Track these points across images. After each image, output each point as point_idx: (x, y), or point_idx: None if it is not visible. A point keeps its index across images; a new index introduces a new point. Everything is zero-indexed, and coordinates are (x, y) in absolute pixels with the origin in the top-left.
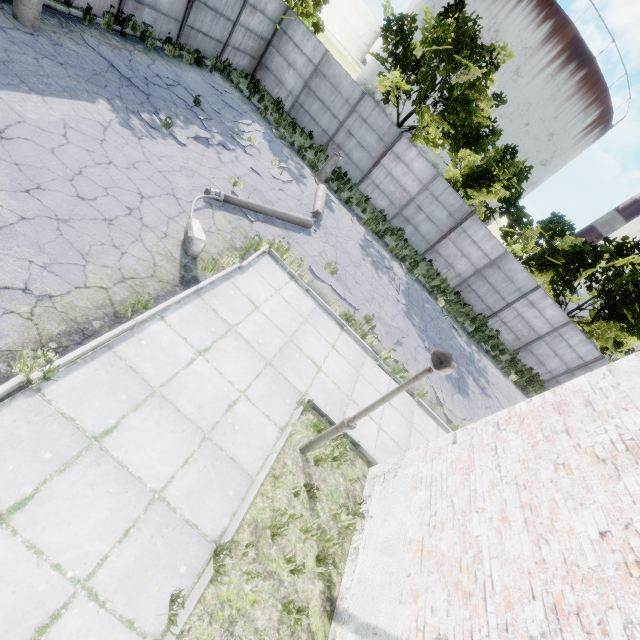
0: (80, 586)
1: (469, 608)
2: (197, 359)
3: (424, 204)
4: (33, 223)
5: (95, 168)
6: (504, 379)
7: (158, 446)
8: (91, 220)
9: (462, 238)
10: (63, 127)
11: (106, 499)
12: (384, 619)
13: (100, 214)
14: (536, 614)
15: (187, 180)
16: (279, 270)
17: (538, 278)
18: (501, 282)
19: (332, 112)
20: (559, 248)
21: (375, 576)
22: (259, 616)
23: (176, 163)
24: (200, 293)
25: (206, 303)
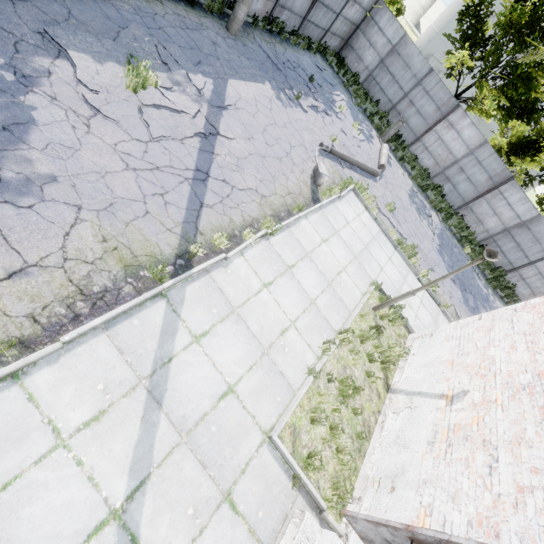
0: (292, 323)
1: (484, 379)
2: (322, 244)
3: (467, 166)
4: (253, 157)
5: (270, 127)
6: None
7: (311, 280)
8: (273, 158)
9: (497, 199)
10: (255, 101)
11: (296, 294)
12: (425, 389)
13: (276, 155)
14: (526, 377)
15: (309, 136)
16: (359, 202)
17: None
18: (528, 242)
19: (399, 84)
20: None
21: (418, 375)
22: (356, 372)
23: (303, 124)
24: (321, 208)
25: (324, 214)
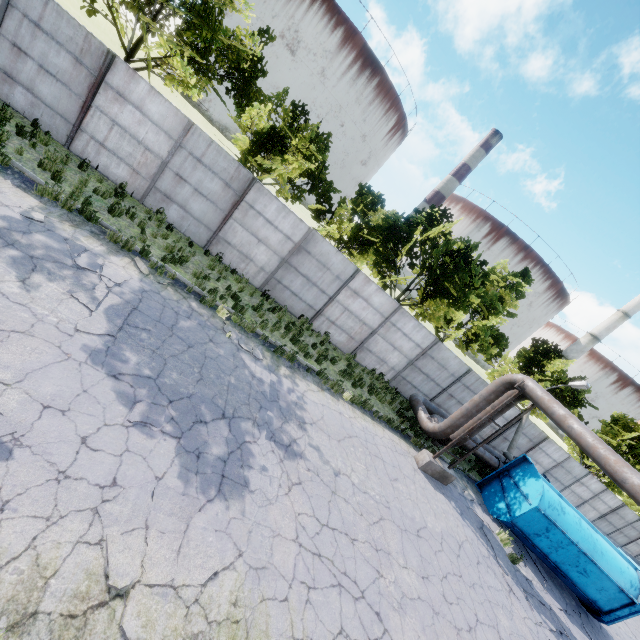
0: None
1: None
2: None
3: (185, 170)
4: None
5: None
6: (335, 403)
7: None
8: None
9: (251, 217)
10: None
11: None
12: None
13: None
14: None
15: None
16: None
17: (361, 262)
18: (316, 271)
19: None
20: (374, 224)
21: None
22: None
23: None
24: None
25: None
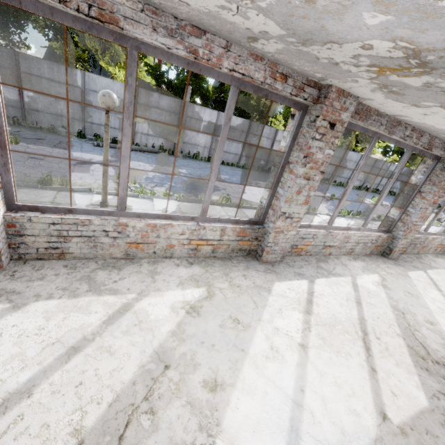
0: None
1: None
2: None
3: None
4: None
5: None
6: None
7: None
8: None
9: None
10: None
11: None
12: None
13: None
14: None
15: None
16: None
17: None
18: None
19: None
20: None
21: None
22: None
23: None
24: None
25: None
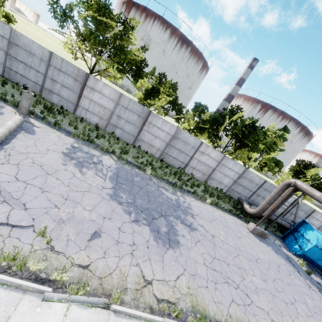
0: None
1: None
2: None
3: (121, 113)
4: None
5: None
6: (204, 205)
7: None
8: None
9: (151, 127)
10: None
11: None
12: None
13: None
14: None
15: None
16: None
17: (201, 137)
18: (182, 146)
19: (34, 69)
20: (205, 119)
21: None
22: None
23: None
24: None
25: None
